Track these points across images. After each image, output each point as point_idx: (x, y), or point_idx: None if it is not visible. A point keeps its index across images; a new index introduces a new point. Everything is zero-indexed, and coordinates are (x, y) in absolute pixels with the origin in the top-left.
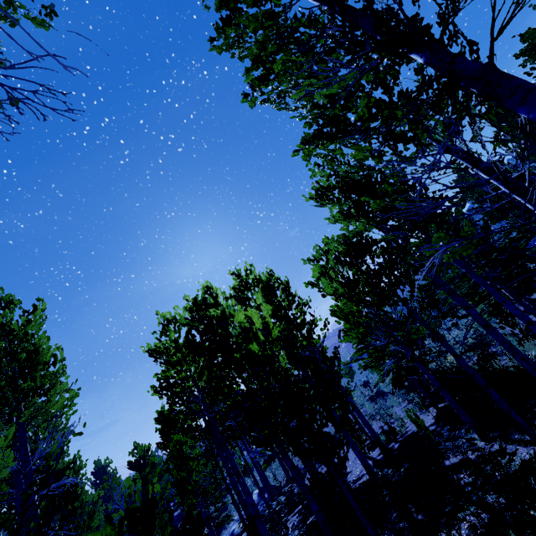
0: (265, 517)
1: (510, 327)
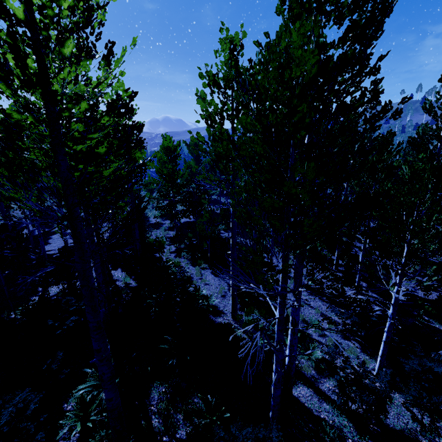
0: None
1: (171, 221)
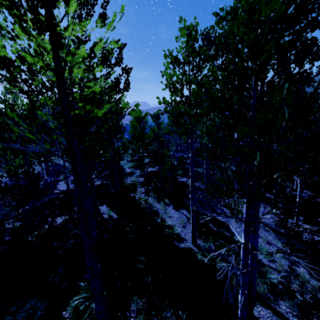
0: (2, 198)
1: (140, 170)
